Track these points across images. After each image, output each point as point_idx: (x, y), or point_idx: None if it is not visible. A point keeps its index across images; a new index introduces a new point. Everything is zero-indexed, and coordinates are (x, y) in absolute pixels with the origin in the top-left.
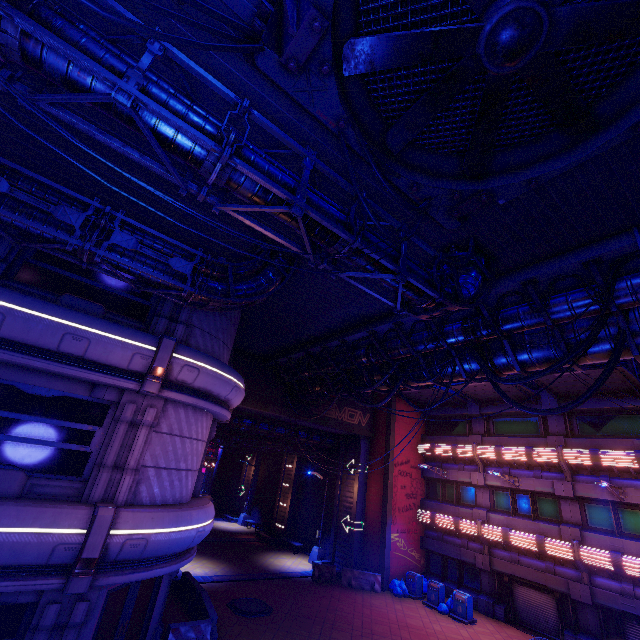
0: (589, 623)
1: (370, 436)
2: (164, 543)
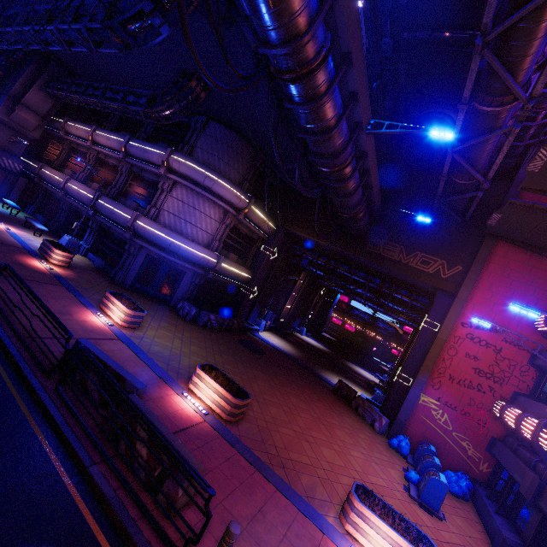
0: None
1: (451, 291)
2: (152, 235)
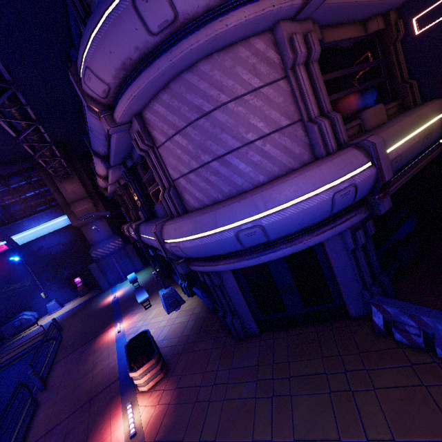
0: None
1: None
2: (195, 249)
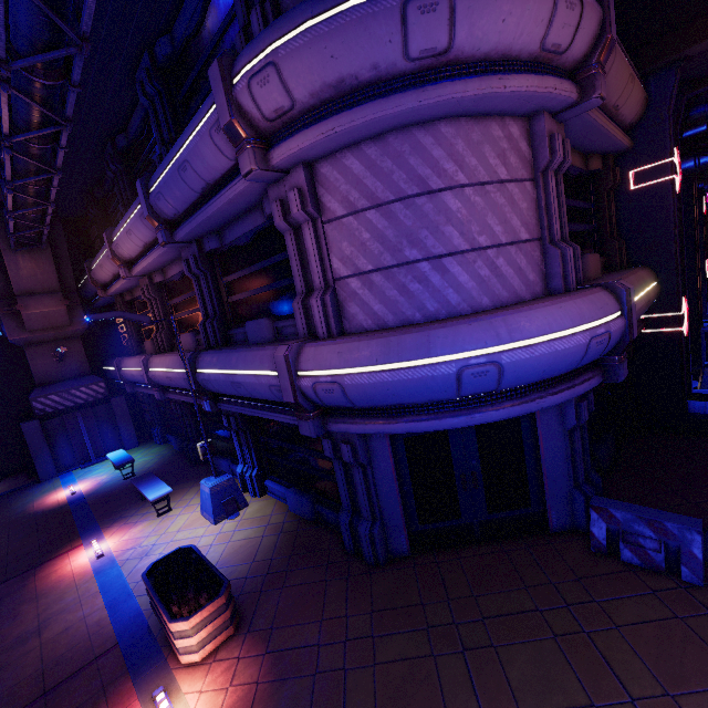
0: None
1: None
2: (374, 388)
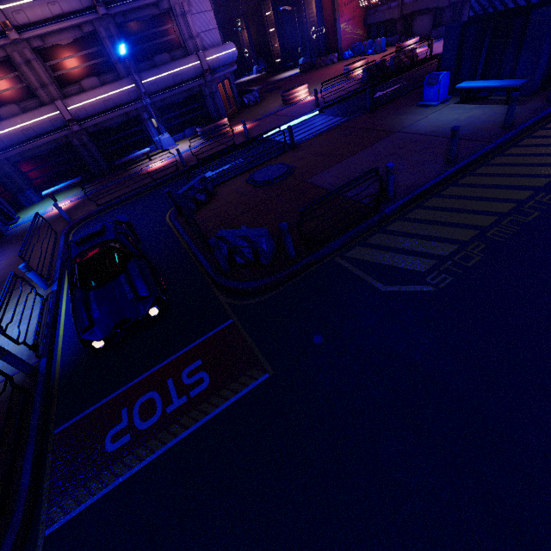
0: (446, 18)
1: None
2: (224, 59)
